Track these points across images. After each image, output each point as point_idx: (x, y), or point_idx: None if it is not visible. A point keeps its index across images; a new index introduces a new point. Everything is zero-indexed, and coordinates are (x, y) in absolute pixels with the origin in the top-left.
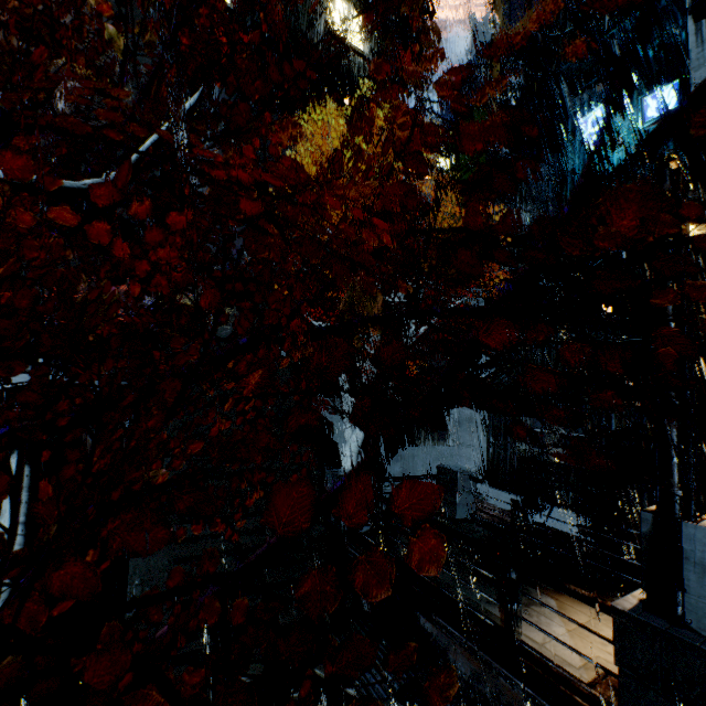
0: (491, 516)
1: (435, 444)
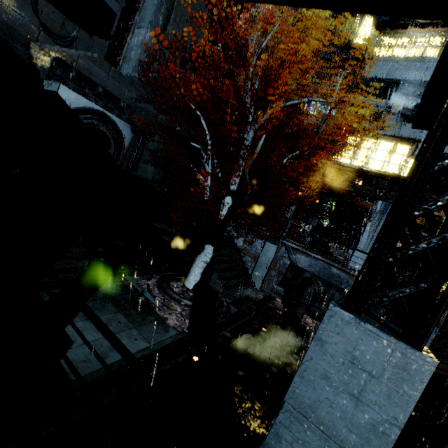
0: None
1: None
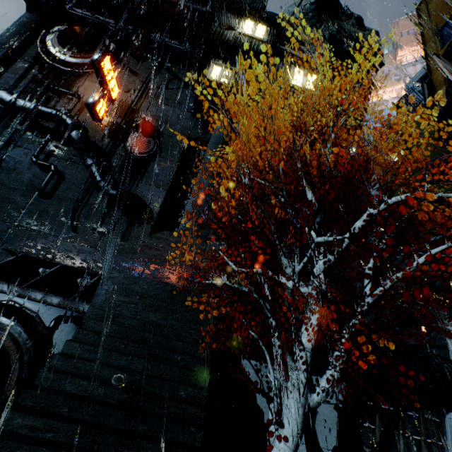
0: None
1: None
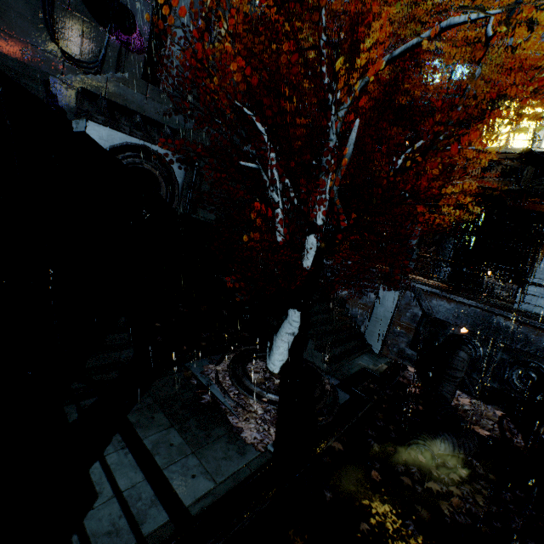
0: None
1: None
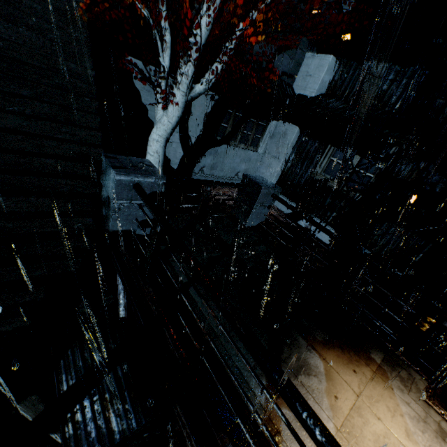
0: (270, 215)
1: (247, 147)
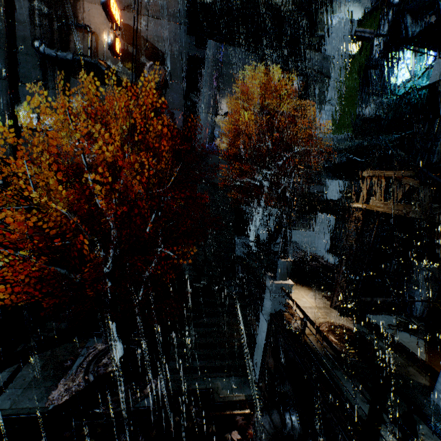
0: (319, 264)
1: (306, 230)
